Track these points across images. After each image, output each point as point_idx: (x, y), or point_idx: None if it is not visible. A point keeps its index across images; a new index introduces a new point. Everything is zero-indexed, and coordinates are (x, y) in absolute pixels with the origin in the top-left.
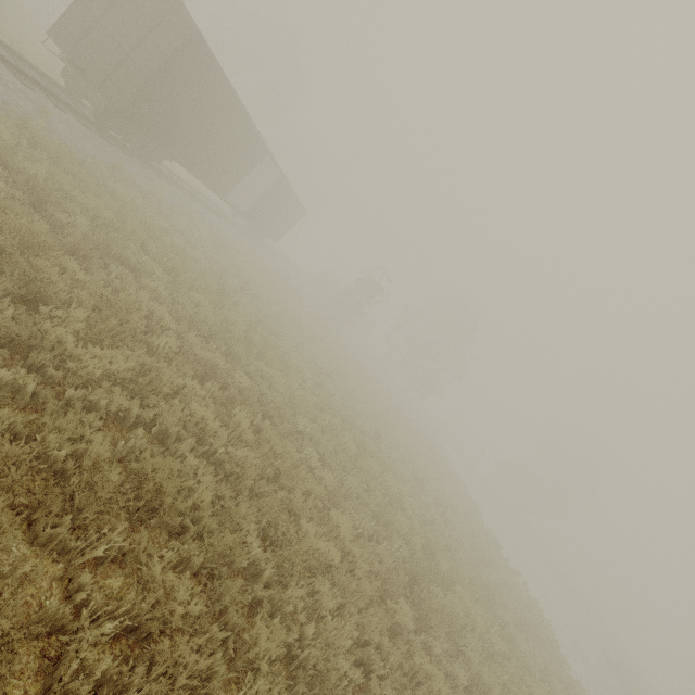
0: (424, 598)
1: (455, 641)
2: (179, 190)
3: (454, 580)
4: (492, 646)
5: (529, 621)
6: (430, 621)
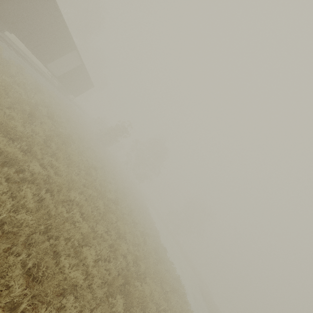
0: (130, 291)
1: (144, 310)
2: (15, 52)
3: (146, 274)
4: (160, 306)
5: (176, 287)
6: (132, 304)
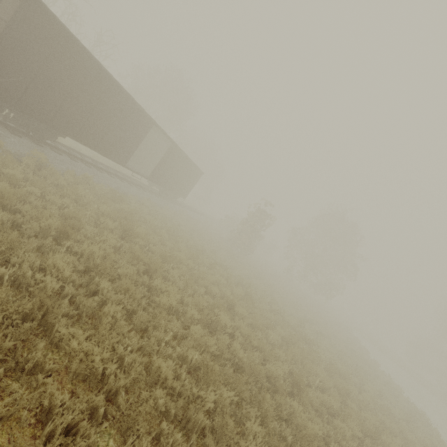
0: None
1: None
2: (84, 164)
3: None
4: None
5: None
6: None
